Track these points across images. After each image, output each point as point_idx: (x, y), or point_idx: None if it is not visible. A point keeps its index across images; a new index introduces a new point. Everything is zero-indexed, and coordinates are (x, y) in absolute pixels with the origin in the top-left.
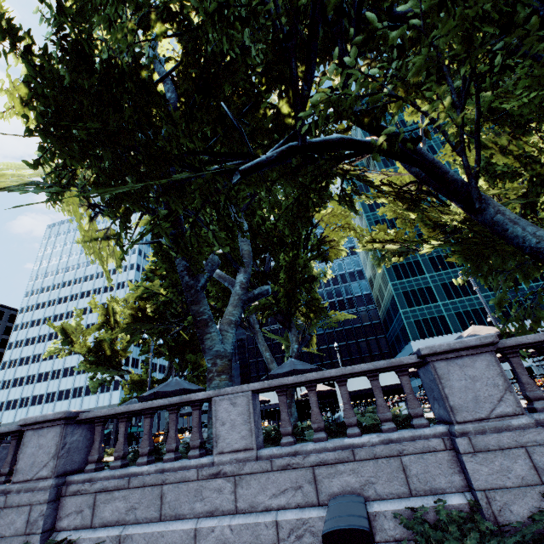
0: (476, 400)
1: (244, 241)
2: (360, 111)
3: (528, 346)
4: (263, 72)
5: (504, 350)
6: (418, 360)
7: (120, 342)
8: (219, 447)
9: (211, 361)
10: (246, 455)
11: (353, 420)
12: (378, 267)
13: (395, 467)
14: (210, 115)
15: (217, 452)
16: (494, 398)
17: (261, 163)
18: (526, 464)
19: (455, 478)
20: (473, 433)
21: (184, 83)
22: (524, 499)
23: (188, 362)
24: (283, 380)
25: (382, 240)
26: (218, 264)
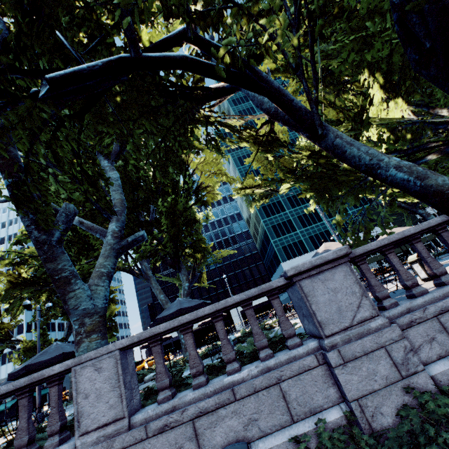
0: (339, 311)
1: (115, 190)
2: (196, 14)
3: (372, 252)
4: (105, 4)
5: (355, 259)
6: (286, 282)
7: (5, 313)
8: (83, 426)
9: (77, 322)
10: (117, 427)
11: (231, 355)
12: (251, 208)
13: (276, 396)
14: (46, 47)
15: (80, 434)
16: (354, 305)
17: (80, 72)
18: (388, 363)
19: (330, 391)
20: (341, 343)
21: (13, 13)
22: (391, 398)
23: None
24: (154, 329)
25: (251, 186)
26: (74, 214)
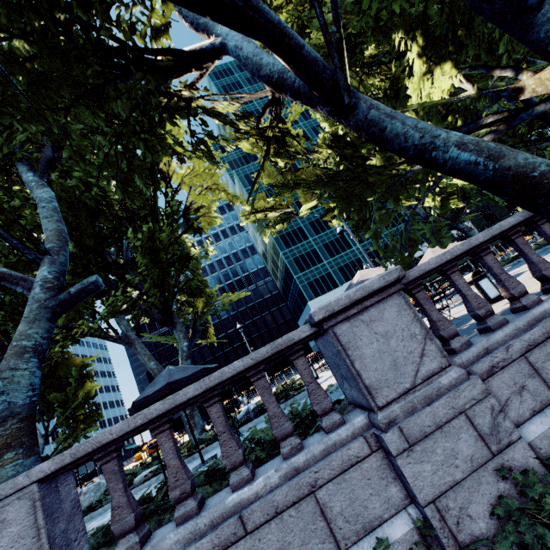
0: (395, 366)
1: (48, 217)
2: None
3: (432, 273)
4: None
5: (409, 286)
6: (313, 331)
7: None
8: None
9: None
10: None
11: (237, 457)
12: (265, 237)
13: (310, 514)
14: None
15: None
16: (415, 355)
17: None
18: (471, 436)
19: (391, 491)
20: (402, 416)
21: None
22: (480, 489)
23: (54, 404)
24: (101, 436)
25: (263, 209)
26: None
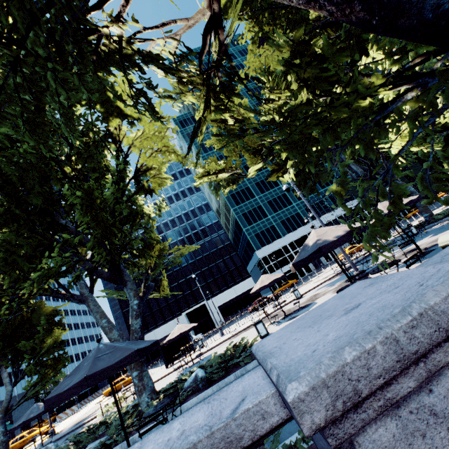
0: None
1: None
2: None
3: None
4: None
5: None
6: (288, 412)
7: None
8: None
9: None
10: None
11: None
12: (217, 195)
13: None
14: None
15: None
16: None
17: None
18: None
19: None
20: None
21: None
22: None
23: (23, 352)
24: None
25: (214, 171)
26: None
